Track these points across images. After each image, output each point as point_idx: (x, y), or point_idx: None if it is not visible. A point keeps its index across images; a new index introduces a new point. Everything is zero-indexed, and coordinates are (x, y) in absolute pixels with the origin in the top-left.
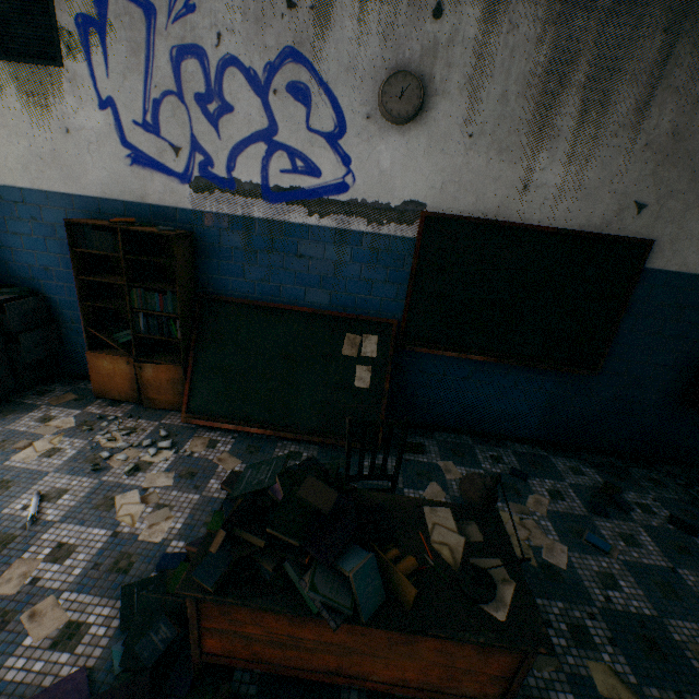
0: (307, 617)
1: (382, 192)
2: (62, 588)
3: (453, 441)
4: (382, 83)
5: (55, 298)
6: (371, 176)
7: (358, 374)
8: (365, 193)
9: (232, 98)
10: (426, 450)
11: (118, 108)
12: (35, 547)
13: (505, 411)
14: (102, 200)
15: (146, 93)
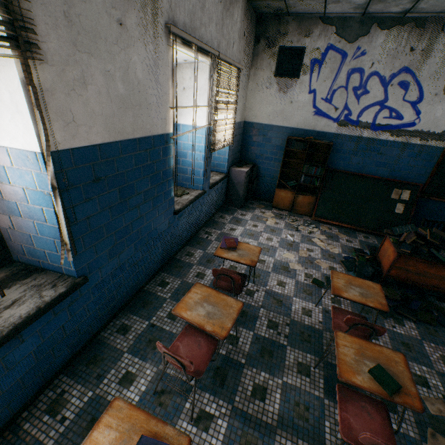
0: (434, 265)
1: (432, 127)
2: (319, 258)
3: None
4: None
5: (260, 167)
6: (429, 120)
7: (397, 207)
8: (423, 127)
9: (369, 88)
10: None
11: (316, 93)
12: (300, 247)
13: None
14: (295, 129)
15: (331, 87)
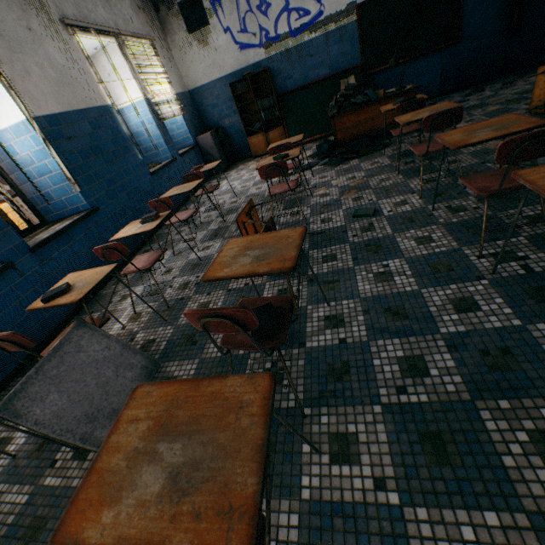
0: (360, 112)
1: (337, 7)
2: None
3: None
4: None
5: (226, 127)
6: (330, 2)
7: None
8: (330, 11)
9: (269, 1)
10: None
11: (231, 30)
12: None
13: (422, 85)
14: (233, 73)
15: (239, 17)
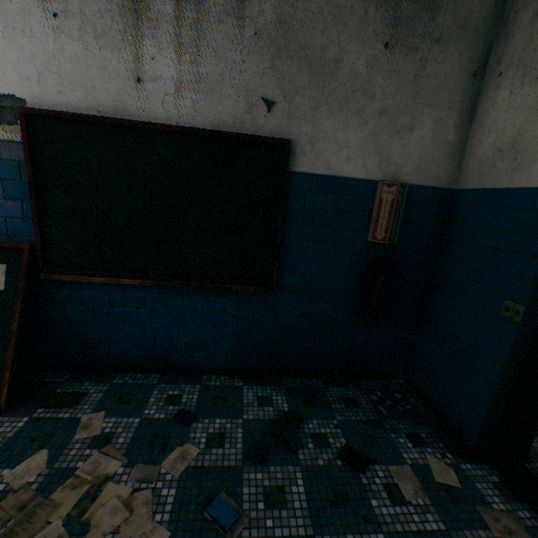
0: None
1: None
2: None
3: (134, 383)
4: None
5: None
6: None
7: None
8: None
9: None
10: (83, 400)
11: None
12: None
13: (192, 340)
14: None
15: None
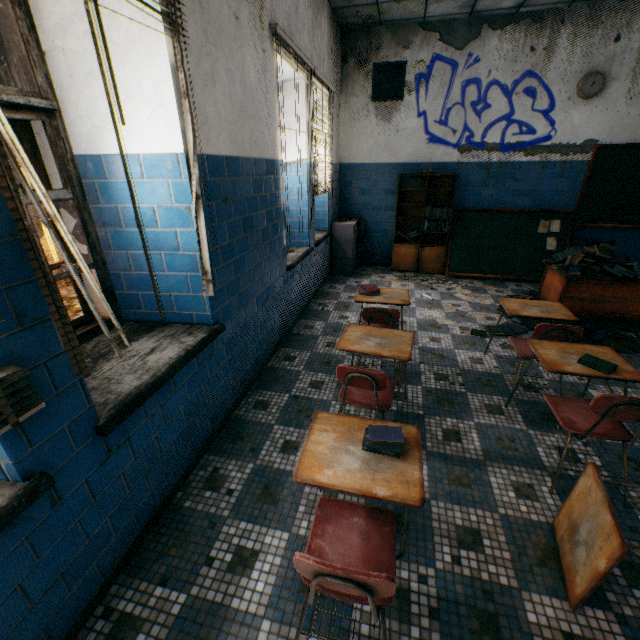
0: (610, 286)
1: (571, 138)
2: (470, 311)
3: None
4: (580, 80)
5: (368, 221)
6: (566, 130)
7: (548, 242)
8: (560, 140)
9: (490, 101)
10: None
11: (427, 116)
12: (443, 304)
13: (639, 260)
14: (407, 164)
15: (444, 106)
